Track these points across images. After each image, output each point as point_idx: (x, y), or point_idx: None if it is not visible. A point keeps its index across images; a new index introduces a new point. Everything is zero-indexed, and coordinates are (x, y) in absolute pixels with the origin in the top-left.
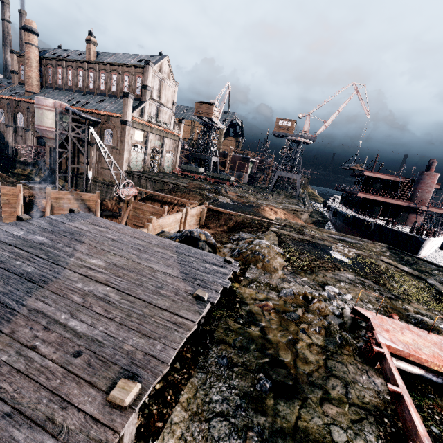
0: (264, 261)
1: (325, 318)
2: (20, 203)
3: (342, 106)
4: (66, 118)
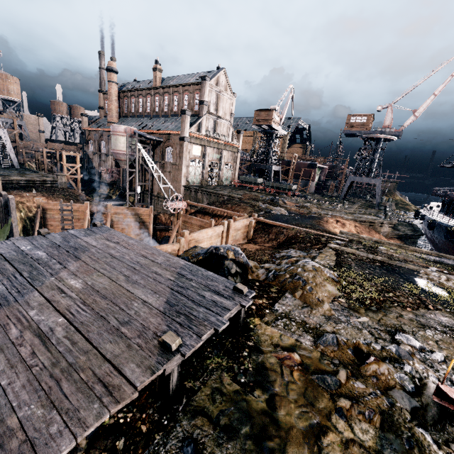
0: (304, 289)
1: (386, 392)
2: (86, 218)
3: (440, 88)
4: (135, 140)
